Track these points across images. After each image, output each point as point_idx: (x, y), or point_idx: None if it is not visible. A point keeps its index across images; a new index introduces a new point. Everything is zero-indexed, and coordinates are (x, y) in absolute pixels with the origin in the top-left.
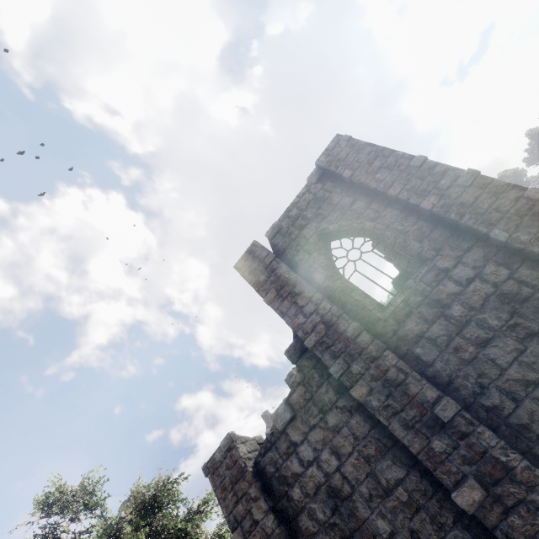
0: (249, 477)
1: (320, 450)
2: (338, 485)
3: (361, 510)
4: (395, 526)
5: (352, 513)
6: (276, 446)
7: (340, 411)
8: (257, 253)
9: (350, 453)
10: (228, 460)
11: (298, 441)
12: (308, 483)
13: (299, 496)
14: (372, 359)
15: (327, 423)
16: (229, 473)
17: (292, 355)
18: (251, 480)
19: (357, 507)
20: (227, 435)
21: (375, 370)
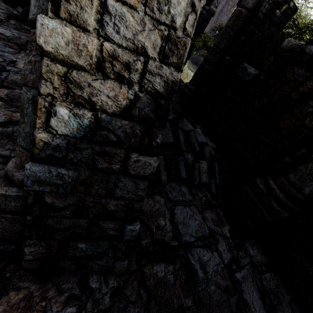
0: None
1: None
2: None
3: None
4: None
5: None
6: None
7: None
8: None
9: None
10: None
11: None
12: None
13: None
14: None
15: None
16: None
17: None
18: None
19: None
20: None
21: None
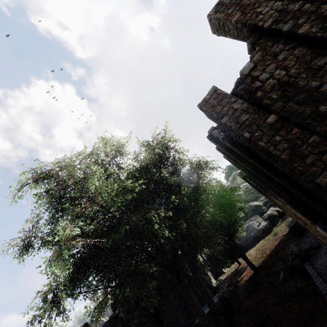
0: (230, 95)
1: (274, 71)
2: (286, 80)
3: (301, 84)
4: (322, 81)
5: (295, 87)
6: (244, 82)
7: (287, 51)
8: (224, 2)
9: (294, 65)
10: (215, 95)
11: (259, 74)
12: (266, 87)
13: (261, 94)
14: (313, 12)
15: (278, 59)
16: (216, 100)
17: (253, 40)
18: (231, 96)
19: (298, 84)
20: (213, 86)
21: (314, 16)
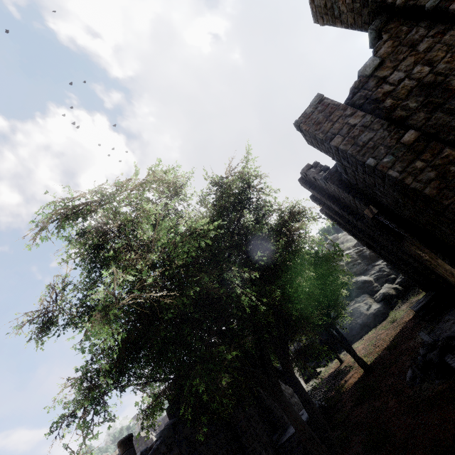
0: (344, 106)
1: (411, 68)
2: (431, 80)
3: None
4: None
5: (445, 89)
6: (365, 87)
7: (432, 37)
8: None
9: (443, 57)
10: (320, 107)
11: (388, 74)
12: (400, 92)
13: (391, 103)
14: None
15: (418, 50)
16: (322, 114)
17: (378, 25)
18: (346, 107)
19: (451, 84)
20: (317, 94)
21: None
